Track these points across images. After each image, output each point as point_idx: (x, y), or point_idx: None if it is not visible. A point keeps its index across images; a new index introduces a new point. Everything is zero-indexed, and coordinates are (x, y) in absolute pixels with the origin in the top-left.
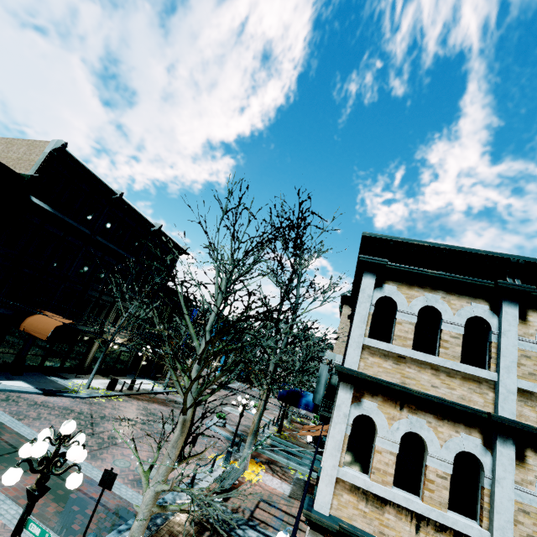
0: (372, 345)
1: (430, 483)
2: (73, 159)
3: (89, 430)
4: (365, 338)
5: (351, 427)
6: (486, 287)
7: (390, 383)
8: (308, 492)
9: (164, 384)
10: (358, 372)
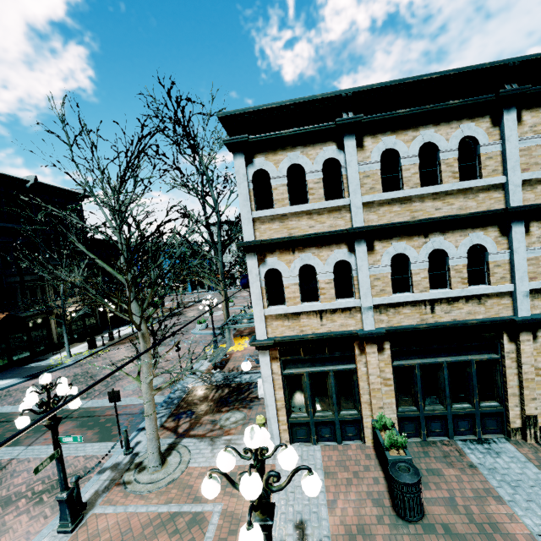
0: (259, 216)
1: (323, 290)
2: None
3: (91, 381)
4: (253, 213)
5: (264, 281)
6: (330, 129)
7: (280, 238)
8: None
9: None
10: (254, 241)
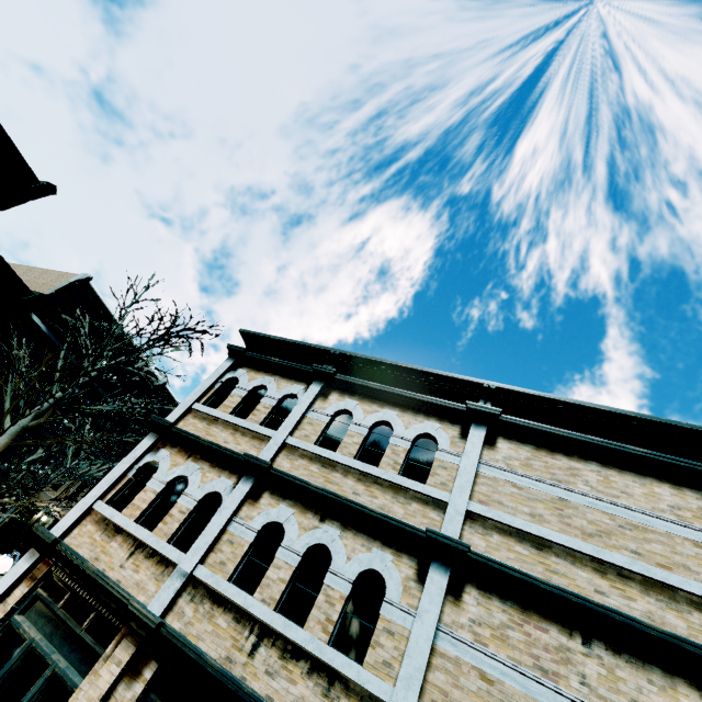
0: (198, 408)
1: (170, 517)
2: (93, 292)
3: None
4: (196, 403)
5: (136, 470)
6: (310, 373)
7: (188, 433)
8: None
9: None
10: (166, 420)
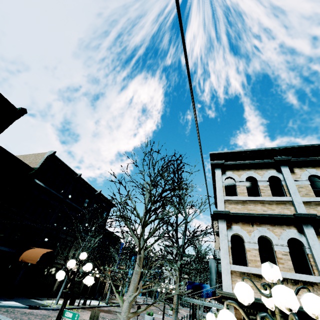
0: (228, 199)
1: (280, 259)
2: (58, 159)
3: None
4: (224, 197)
5: (230, 241)
6: (271, 163)
7: (242, 213)
8: None
9: (106, 301)
10: (225, 211)
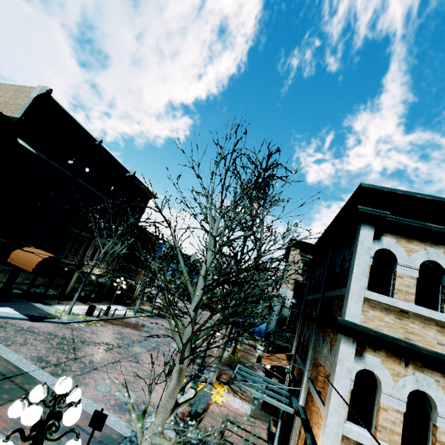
0: (372, 298)
1: None
2: (57, 106)
3: (72, 354)
4: (365, 291)
5: (353, 382)
6: None
7: (396, 339)
8: (265, 411)
9: (135, 310)
10: (363, 326)
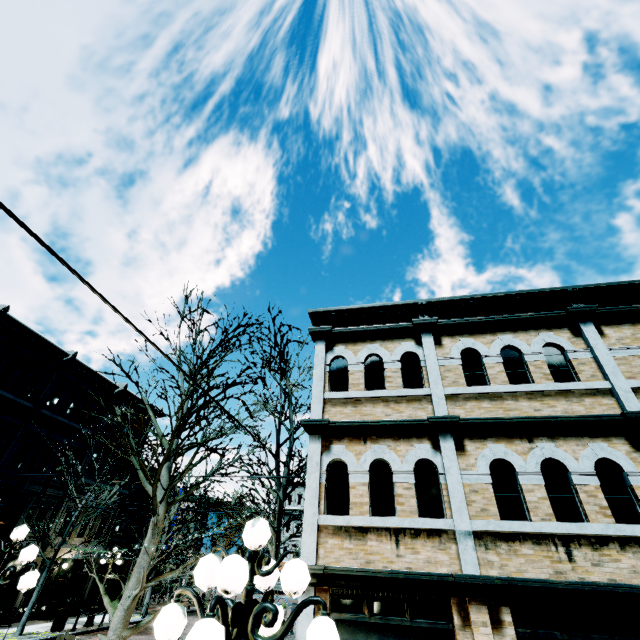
0: (331, 397)
1: (400, 498)
2: (15, 323)
3: None
4: (325, 393)
5: (325, 474)
6: (408, 328)
7: (350, 421)
8: None
9: (143, 610)
10: (321, 419)
